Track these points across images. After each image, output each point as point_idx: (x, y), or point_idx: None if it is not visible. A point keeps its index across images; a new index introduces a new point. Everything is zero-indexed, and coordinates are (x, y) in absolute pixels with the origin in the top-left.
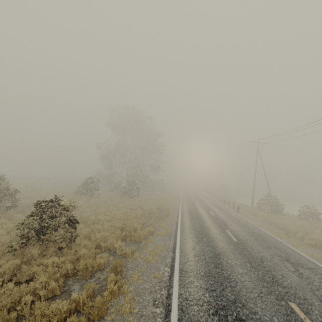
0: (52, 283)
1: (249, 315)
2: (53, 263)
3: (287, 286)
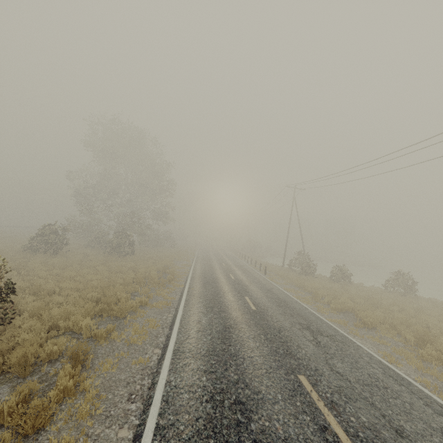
0: None
1: (250, 396)
2: None
3: (300, 358)
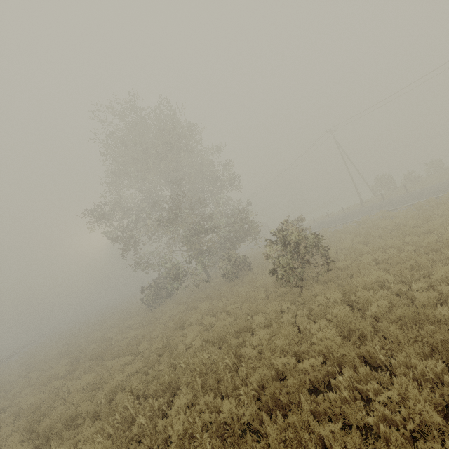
0: None
1: None
2: None
3: None
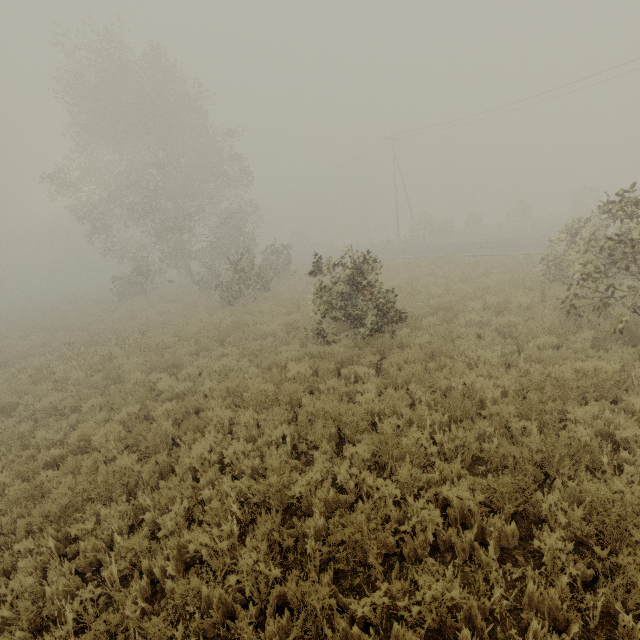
0: None
1: None
2: None
3: None
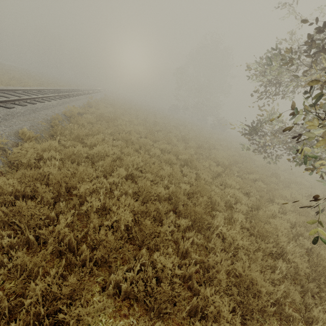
0: None
1: None
2: None
3: None
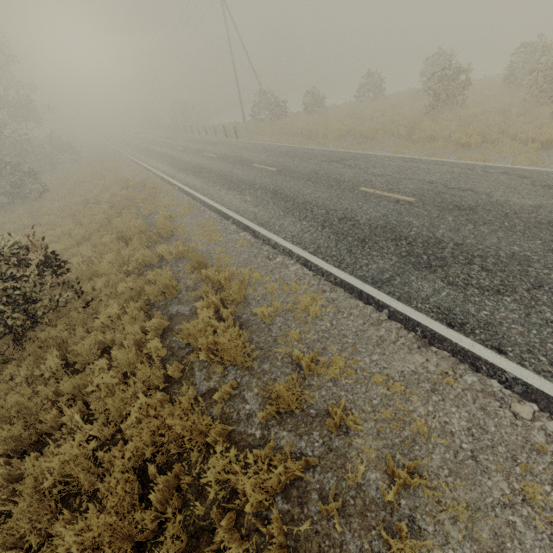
0: (151, 322)
1: (345, 213)
2: (109, 318)
3: (349, 180)
